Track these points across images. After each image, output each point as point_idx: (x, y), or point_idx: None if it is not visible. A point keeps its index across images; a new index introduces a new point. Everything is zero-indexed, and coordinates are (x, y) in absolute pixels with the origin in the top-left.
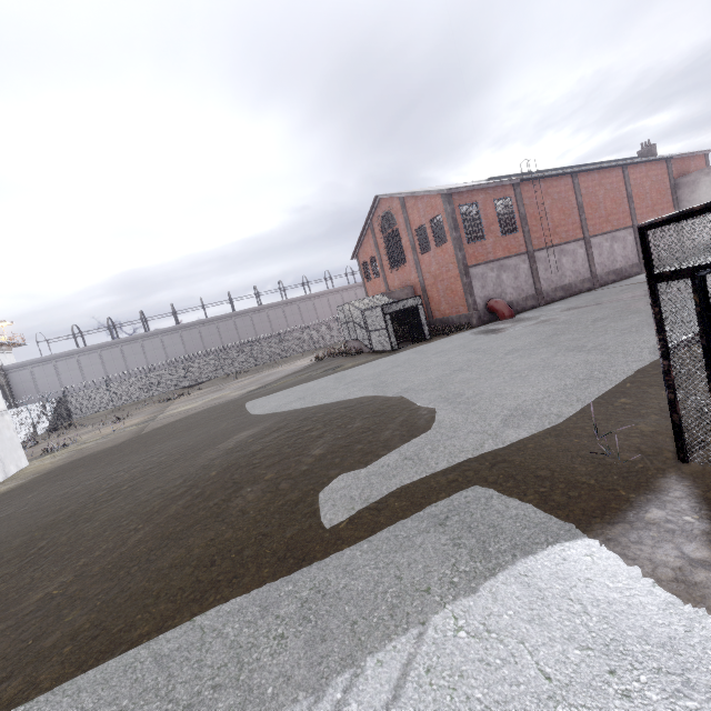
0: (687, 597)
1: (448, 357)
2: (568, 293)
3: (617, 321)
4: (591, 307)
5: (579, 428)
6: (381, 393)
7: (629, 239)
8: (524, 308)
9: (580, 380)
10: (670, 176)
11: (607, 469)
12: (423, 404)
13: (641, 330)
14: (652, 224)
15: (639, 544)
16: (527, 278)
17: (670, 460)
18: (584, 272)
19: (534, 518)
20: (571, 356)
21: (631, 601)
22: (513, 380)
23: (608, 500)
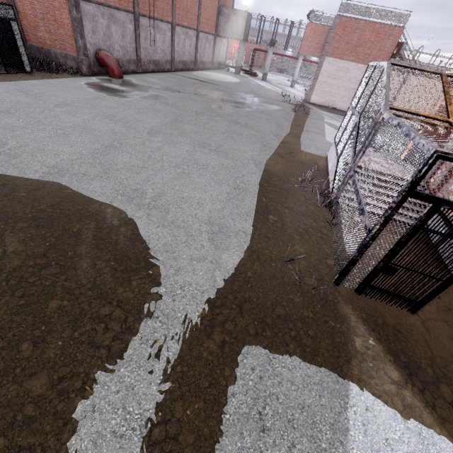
0: (417, 421)
1: (82, 118)
2: (157, 68)
3: (213, 121)
4: (184, 94)
5: (266, 248)
6: (14, 170)
7: (194, 39)
8: (128, 70)
9: (234, 189)
10: (219, 1)
11: (309, 298)
12: (104, 205)
13: (235, 138)
14: (449, 157)
15: (373, 379)
16: (131, 40)
17: (330, 283)
18: (168, 54)
19: (314, 376)
20: (208, 154)
21: (412, 447)
22: (182, 178)
23: (331, 334)
